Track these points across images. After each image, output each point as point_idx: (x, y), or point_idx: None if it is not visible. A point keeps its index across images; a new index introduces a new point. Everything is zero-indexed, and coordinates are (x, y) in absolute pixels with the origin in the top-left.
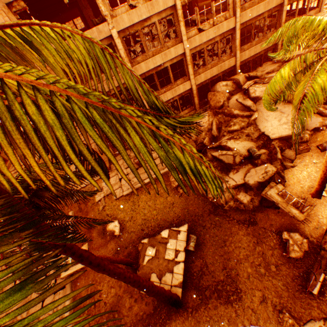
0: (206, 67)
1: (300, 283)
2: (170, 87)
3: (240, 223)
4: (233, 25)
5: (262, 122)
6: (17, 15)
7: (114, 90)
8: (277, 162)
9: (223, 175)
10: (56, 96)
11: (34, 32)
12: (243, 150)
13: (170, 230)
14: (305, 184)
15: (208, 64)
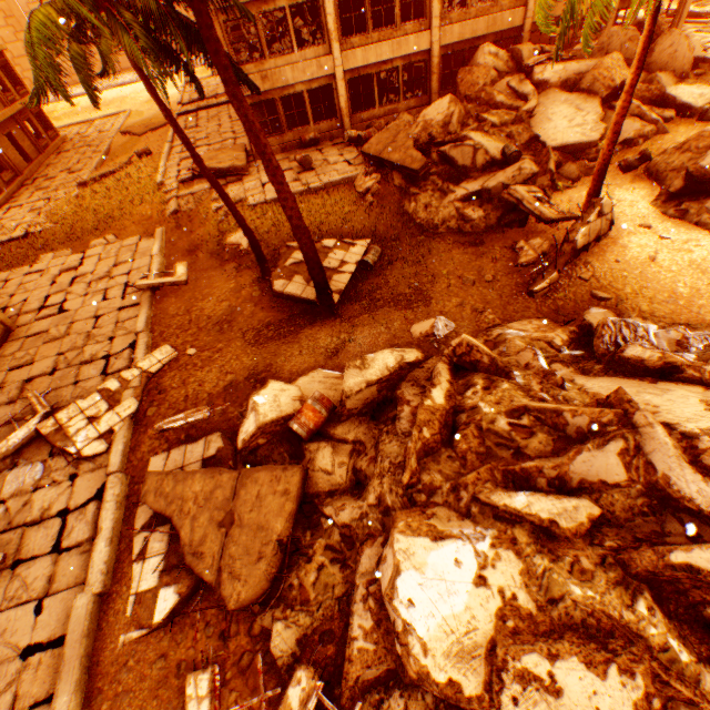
0: (467, 12)
1: (522, 290)
2: (391, 33)
3: (458, 244)
4: None
5: (541, 123)
6: None
7: None
8: (545, 177)
9: (449, 184)
10: None
11: None
12: (494, 152)
13: (339, 243)
14: (578, 201)
15: (471, 7)
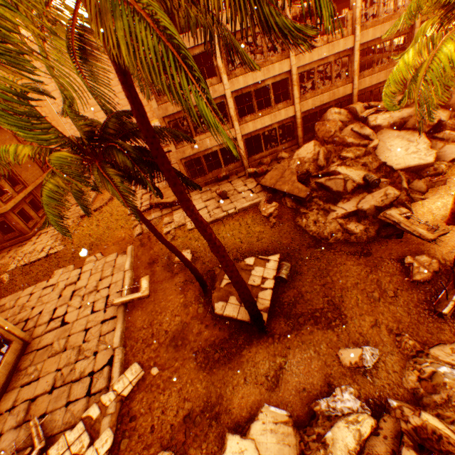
0: (315, 92)
1: (427, 307)
2: (269, 110)
3: (349, 254)
4: (351, 45)
5: (384, 153)
6: None
7: None
8: (401, 192)
9: (329, 204)
10: None
11: None
12: (357, 178)
13: (256, 259)
14: (439, 213)
15: (317, 89)
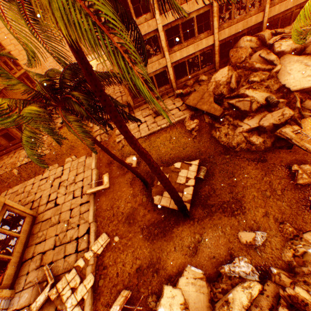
0: (232, 22)
1: (304, 204)
2: (193, 40)
3: (250, 161)
4: None
5: (284, 76)
6: None
7: None
8: (295, 111)
9: (237, 121)
10: None
11: None
12: (261, 99)
13: (182, 163)
14: None
15: (234, 18)
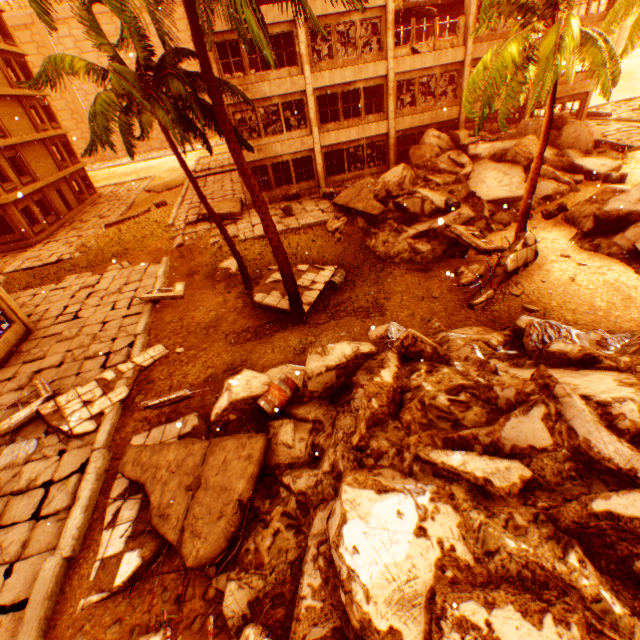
0: (415, 109)
1: (463, 304)
2: (357, 122)
3: (410, 270)
4: (461, 58)
5: (477, 184)
6: None
7: None
8: (481, 222)
9: (402, 225)
10: None
11: None
12: (439, 203)
13: (311, 268)
14: (509, 239)
15: (418, 106)
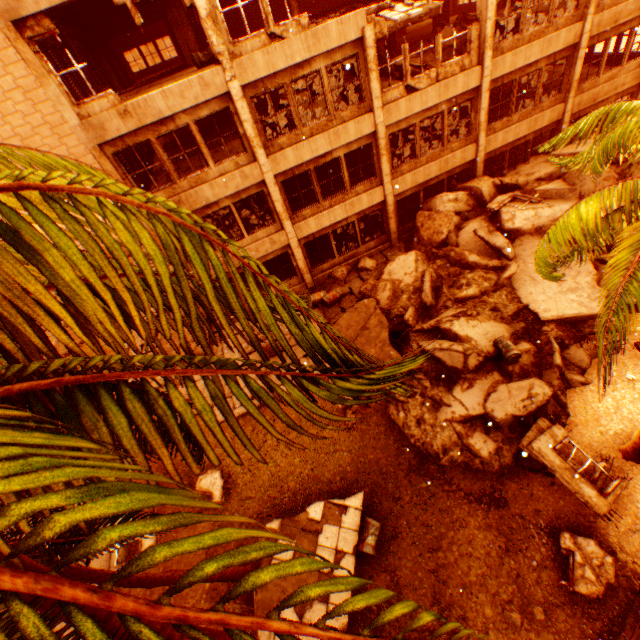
0: (417, 161)
1: None
2: (342, 196)
3: (473, 500)
4: (476, 83)
5: (525, 284)
6: (34, 45)
7: (223, 324)
8: (552, 371)
9: (440, 391)
10: (22, 598)
11: (26, 207)
12: (484, 342)
13: (327, 504)
14: (610, 426)
15: (421, 155)
